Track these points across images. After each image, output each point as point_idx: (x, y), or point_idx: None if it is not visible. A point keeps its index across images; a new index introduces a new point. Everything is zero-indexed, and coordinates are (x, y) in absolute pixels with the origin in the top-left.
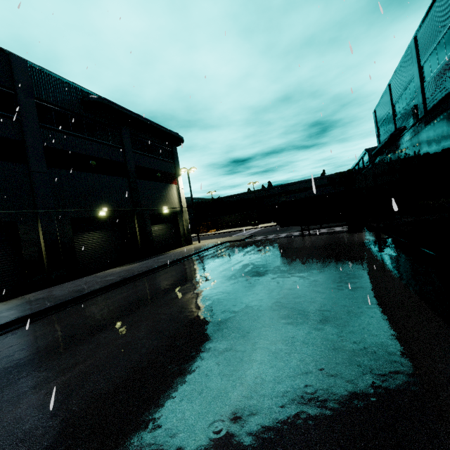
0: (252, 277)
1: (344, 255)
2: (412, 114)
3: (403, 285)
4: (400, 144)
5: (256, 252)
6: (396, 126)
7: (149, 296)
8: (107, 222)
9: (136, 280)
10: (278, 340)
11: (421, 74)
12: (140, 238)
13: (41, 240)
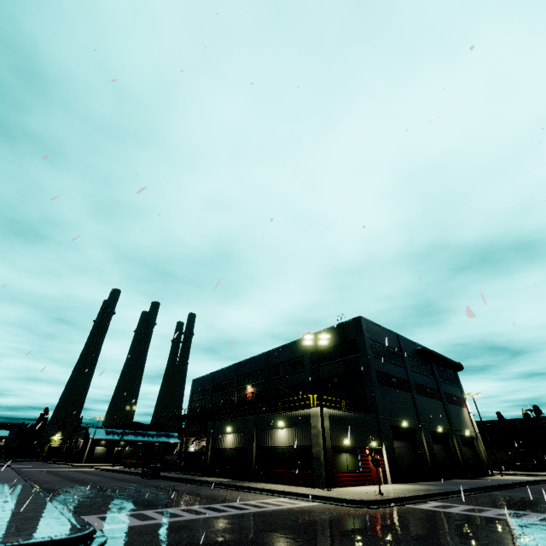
0: None
1: None
2: None
3: None
4: None
5: None
6: None
7: None
8: (440, 437)
9: (512, 487)
10: None
11: None
12: (461, 457)
13: (424, 444)
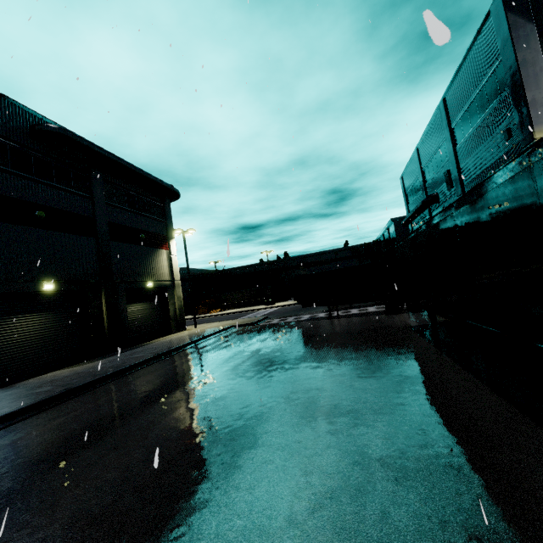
0: (270, 384)
1: (392, 346)
2: (445, 180)
3: (496, 396)
4: (487, 189)
5: (273, 341)
6: (427, 193)
7: (99, 424)
8: (56, 300)
9: (89, 391)
10: (329, 540)
11: (453, 137)
12: (109, 323)
13: None
